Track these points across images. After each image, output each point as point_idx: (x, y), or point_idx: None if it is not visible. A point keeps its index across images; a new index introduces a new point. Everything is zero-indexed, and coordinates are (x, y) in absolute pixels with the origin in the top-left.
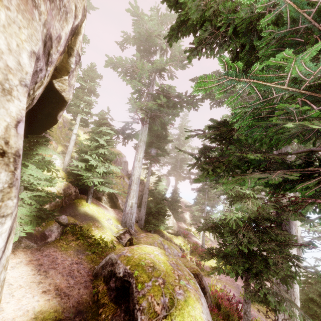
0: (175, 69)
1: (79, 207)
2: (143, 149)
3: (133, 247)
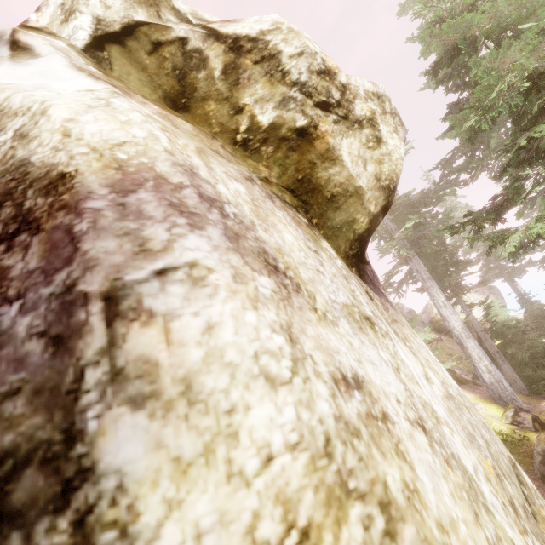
0: None
1: None
2: (436, 288)
3: None
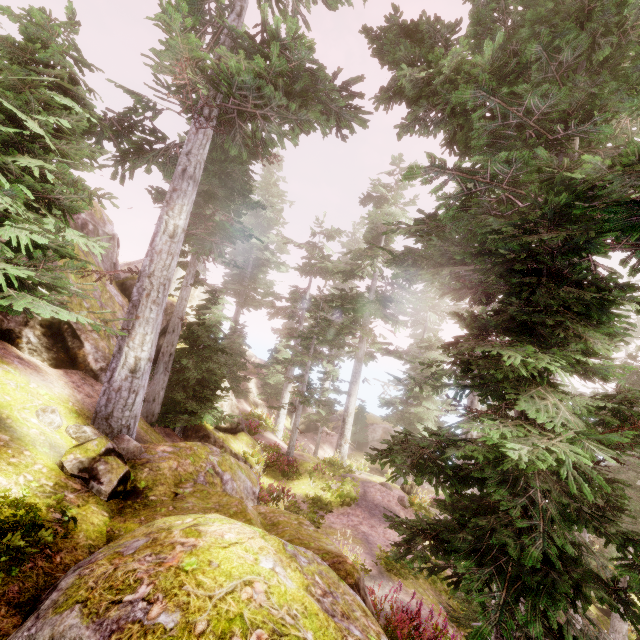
0: None
1: None
2: (189, 201)
3: (172, 556)
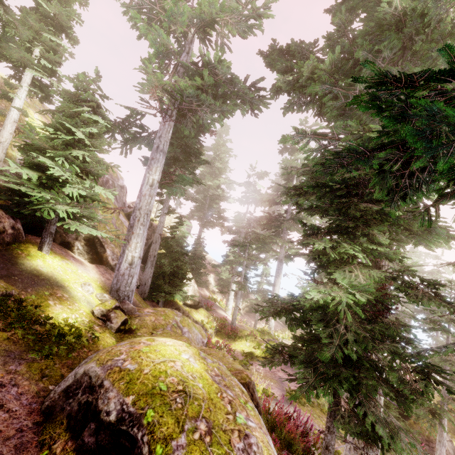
0: (231, 33)
1: (21, 260)
2: (160, 165)
3: (138, 346)
